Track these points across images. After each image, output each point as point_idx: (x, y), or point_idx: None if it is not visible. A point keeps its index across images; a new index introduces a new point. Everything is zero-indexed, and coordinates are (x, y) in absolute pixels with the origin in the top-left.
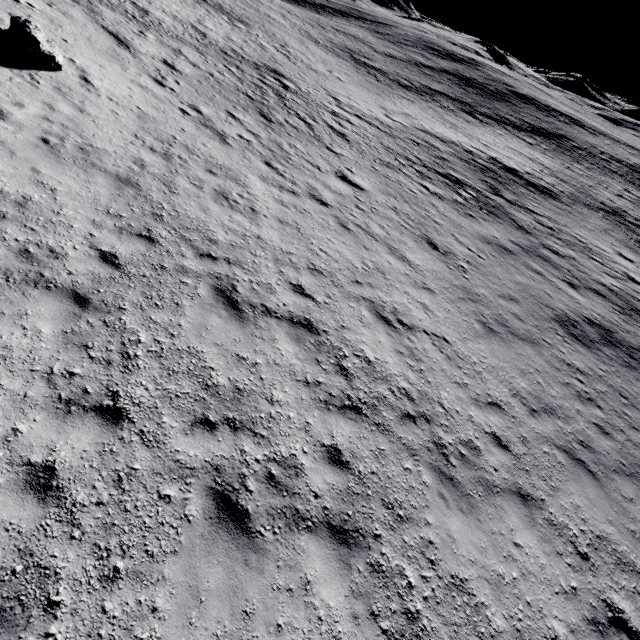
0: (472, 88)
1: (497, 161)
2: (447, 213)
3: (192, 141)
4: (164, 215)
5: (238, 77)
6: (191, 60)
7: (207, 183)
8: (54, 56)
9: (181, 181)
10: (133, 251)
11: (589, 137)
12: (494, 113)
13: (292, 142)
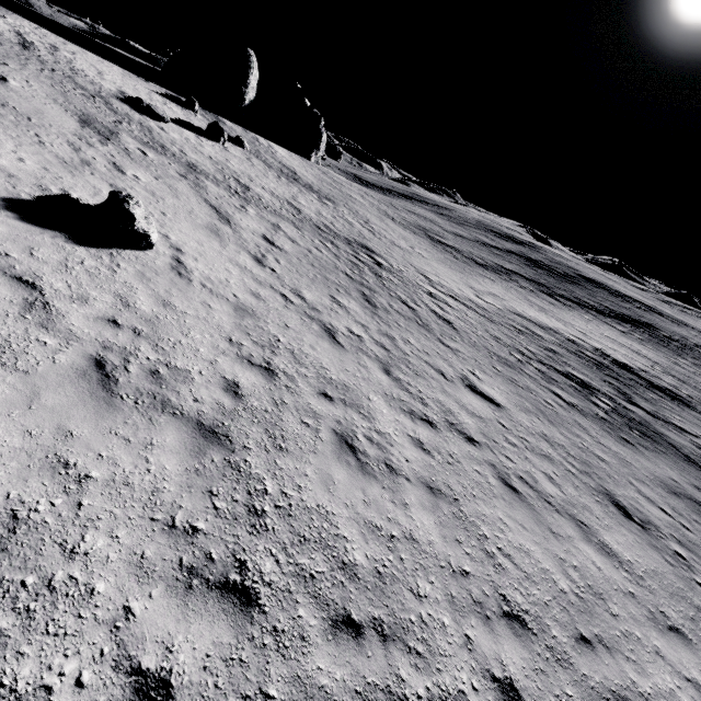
0: (541, 269)
1: (604, 353)
2: (601, 439)
3: (298, 342)
4: (267, 510)
5: (334, 253)
6: (289, 235)
7: (323, 419)
8: (148, 235)
9: (289, 420)
10: (208, 651)
11: (674, 326)
12: (572, 296)
13: (404, 335)
